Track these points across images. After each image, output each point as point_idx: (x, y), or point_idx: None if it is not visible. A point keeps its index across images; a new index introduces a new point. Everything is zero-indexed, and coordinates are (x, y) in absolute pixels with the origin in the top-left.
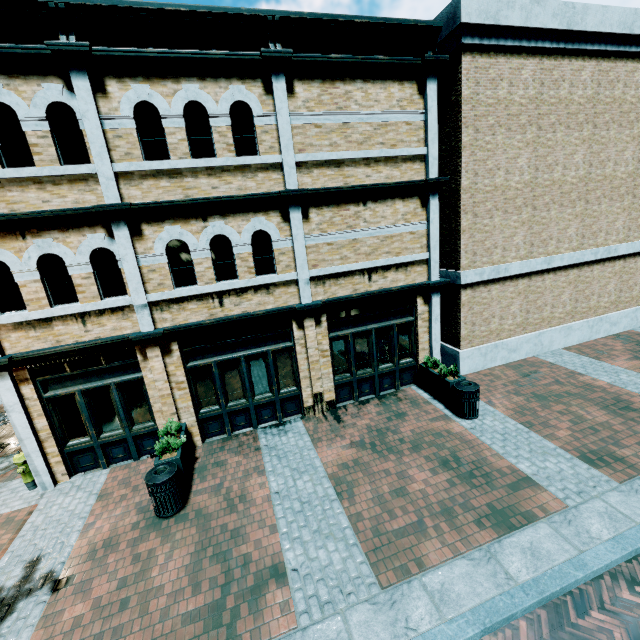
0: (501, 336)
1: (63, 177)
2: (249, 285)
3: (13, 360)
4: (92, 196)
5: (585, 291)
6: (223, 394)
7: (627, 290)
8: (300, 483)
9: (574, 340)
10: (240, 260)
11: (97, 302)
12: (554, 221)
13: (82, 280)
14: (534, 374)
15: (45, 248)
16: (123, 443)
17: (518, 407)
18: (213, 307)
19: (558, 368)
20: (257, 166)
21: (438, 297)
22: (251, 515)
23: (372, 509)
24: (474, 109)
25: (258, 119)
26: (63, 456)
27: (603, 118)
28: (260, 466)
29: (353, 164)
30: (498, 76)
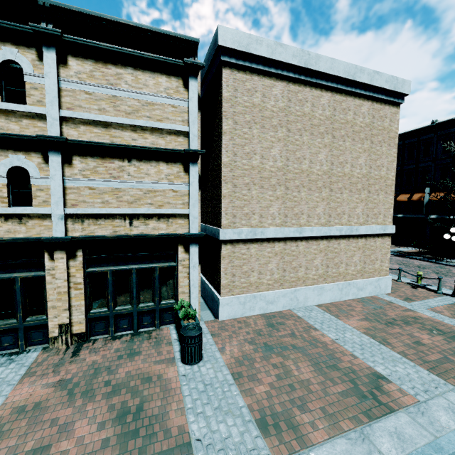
0: (260, 288)
1: None
2: None
3: None
4: None
5: (334, 259)
6: None
7: (370, 263)
8: None
9: (327, 299)
10: None
11: None
12: (304, 200)
13: None
14: (279, 325)
15: None
16: None
17: (243, 356)
18: None
19: (302, 322)
20: (23, 113)
21: (197, 247)
22: None
23: None
24: (233, 107)
25: (28, 77)
26: None
27: (340, 132)
28: None
29: (120, 128)
30: (253, 88)
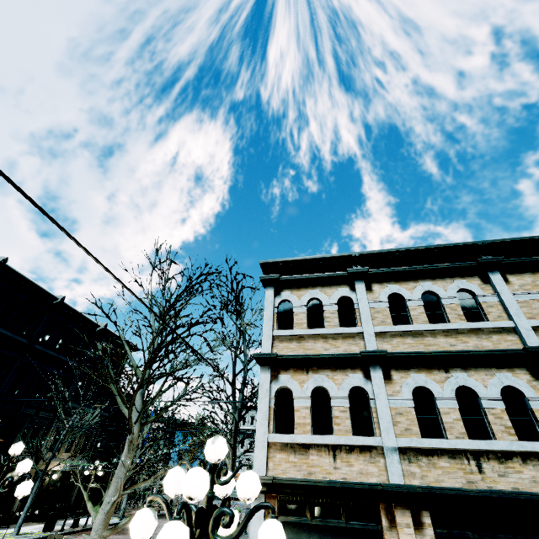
0: None
1: (339, 335)
2: (513, 449)
3: (273, 481)
4: (356, 347)
5: None
6: None
7: None
8: None
9: None
10: (492, 416)
11: (349, 436)
12: None
13: (339, 412)
14: None
15: (319, 381)
16: None
17: None
18: (469, 470)
19: None
20: (489, 330)
21: None
22: None
23: None
24: None
25: (481, 298)
26: None
27: None
28: None
29: None
30: None
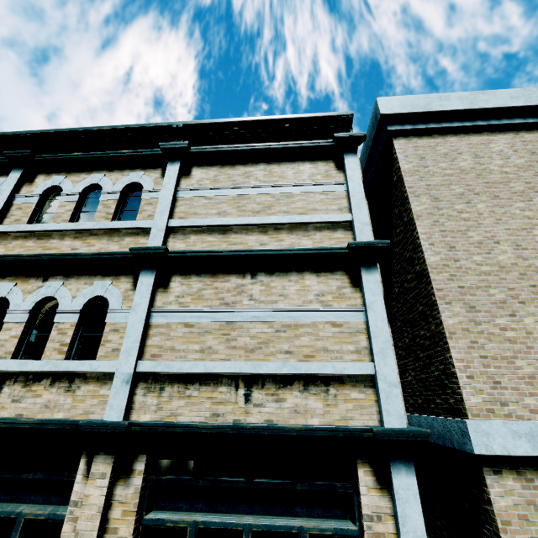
0: None
1: None
2: (45, 369)
3: None
4: None
5: None
6: None
7: None
8: None
9: None
10: (57, 331)
11: None
12: None
13: None
14: None
15: None
16: None
17: None
18: None
19: None
20: (128, 231)
21: (411, 475)
22: None
23: None
24: (424, 179)
25: (146, 194)
26: None
27: None
28: None
29: (244, 231)
30: (452, 151)
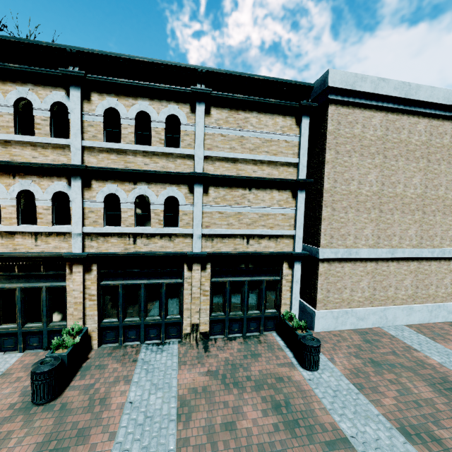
0: (351, 305)
1: (50, 144)
2: (157, 232)
3: None
4: (65, 158)
5: (424, 280)
6: (123, 310)
7: None
8: (153, 398)
9: (415, 320)
10: (154, 214)
11: (48, 226)
12: (397, 223)
13: (43, 210)
14: (376, 342)
15: (25, 186)
16: (40, 334)
17: (355, 368)
18: (128, 243)
19: (397, 341)
20: (177, 155)
21: (300, 265)
22: (102, 418)
23: (200, 437)
24: (336, 139)
25: (183, 126)
26: None
27: (435, 156)
28: (130, 375)
29: (245, 162)
30: (354, 120)
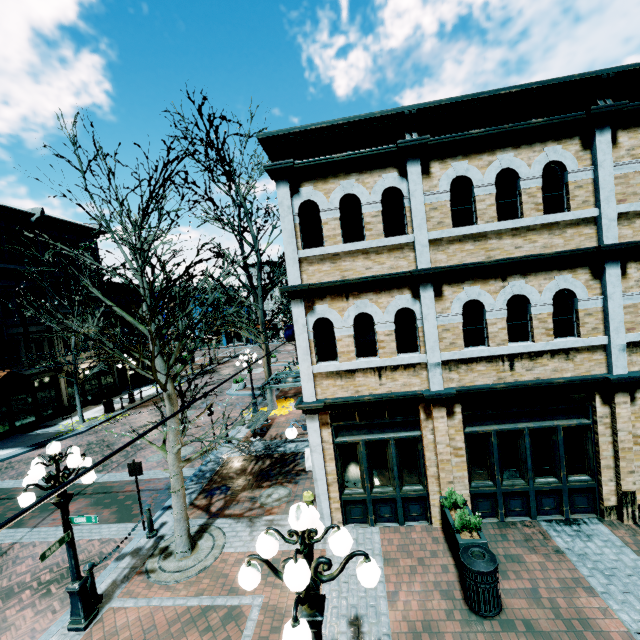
0: None
1: (384, 247)
2: (547, 349)
3: (324, 405)
4: (404, 262)
5: None
6: (499, 469)
7: None
8: None
9: None
10: (537, 321)
11: (395, 358)
12: None
13: (384, 337)
14: None
15: (361, 308)
16: (391, 502)
17: None
18: (502, 370)
19: None
20: (566, 222)
21: None
22: None
23: None
24: None
25: (572, 175)
26: (340, 503)
27: None
28: (579, 579)
29: None
30: None
